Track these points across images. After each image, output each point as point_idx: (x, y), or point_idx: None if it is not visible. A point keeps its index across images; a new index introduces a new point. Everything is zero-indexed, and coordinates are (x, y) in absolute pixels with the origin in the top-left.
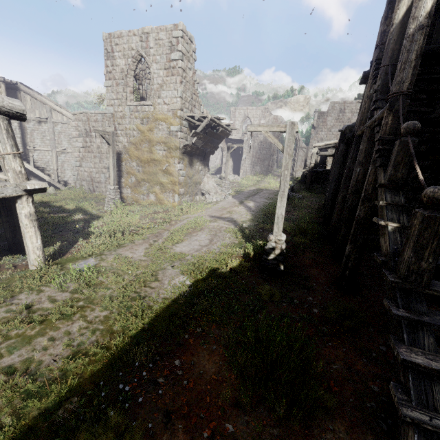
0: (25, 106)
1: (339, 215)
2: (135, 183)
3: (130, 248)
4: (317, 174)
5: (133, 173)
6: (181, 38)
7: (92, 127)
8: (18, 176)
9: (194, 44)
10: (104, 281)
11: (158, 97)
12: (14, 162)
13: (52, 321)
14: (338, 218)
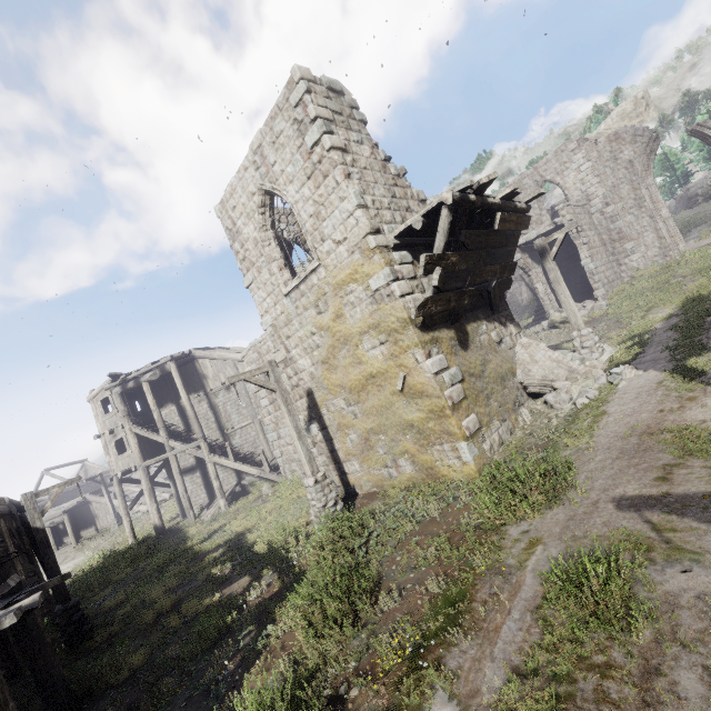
0: (208, 375)
1: None
2: (360, 445)
3: None
4: None
5: (346, 424)
6: (306, 94)
7: None
8: None
9: (348, 93)
10: None
11: (321, 241)
12: None
13: None
14: None
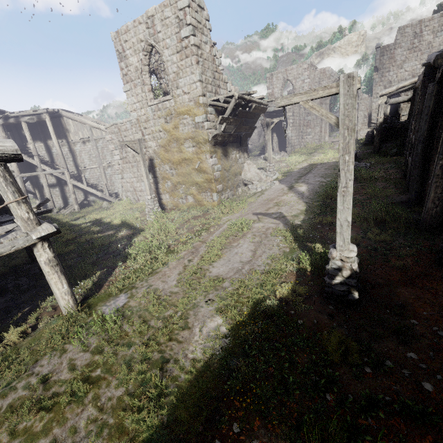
0: (70, 130)
1: (438, 194)
2: (172, 188)
3: (162, 275)
4: (387, 130)
5: (167, 177)
6: (187, 7)
7: (124, 137)
8: (27, 223)
9: (206, 9)
10: (128, 332)
11: (176, 87)
12: (19, 210)
13: (62, 406)
14: (437, 198)
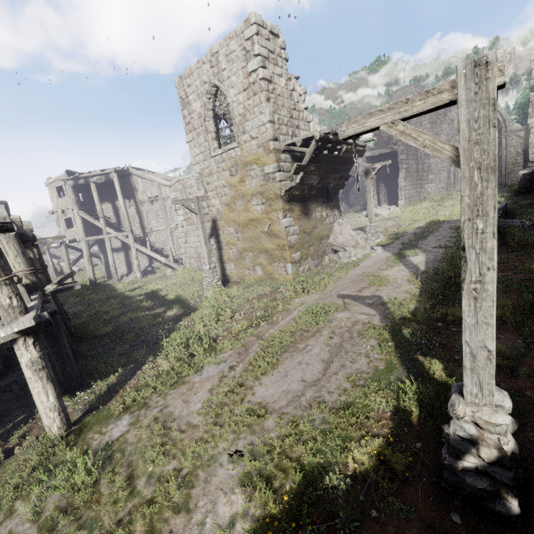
0: (138, 189)
1: None
2: (237, 255)
3: (188, 389)
4: None
5: (232, 243)
6: (255, 35)
7: (189, 195)
8: (7, 312)
9: (281, 36)
10: (102, 495)
11: (243, 132)
12: None
13: None
14: None
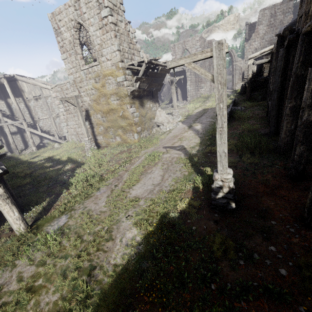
0: (24, 90)
1: (288, 127)
2: (104, 131)
3: (95, 198)
4: (255, 83)
5: (100, 123)
6: None
7: (66, 94)
8: None
9: None
10: (66, 246)
11: (101, 56)
12: None
13: None
14: (288, 130)
